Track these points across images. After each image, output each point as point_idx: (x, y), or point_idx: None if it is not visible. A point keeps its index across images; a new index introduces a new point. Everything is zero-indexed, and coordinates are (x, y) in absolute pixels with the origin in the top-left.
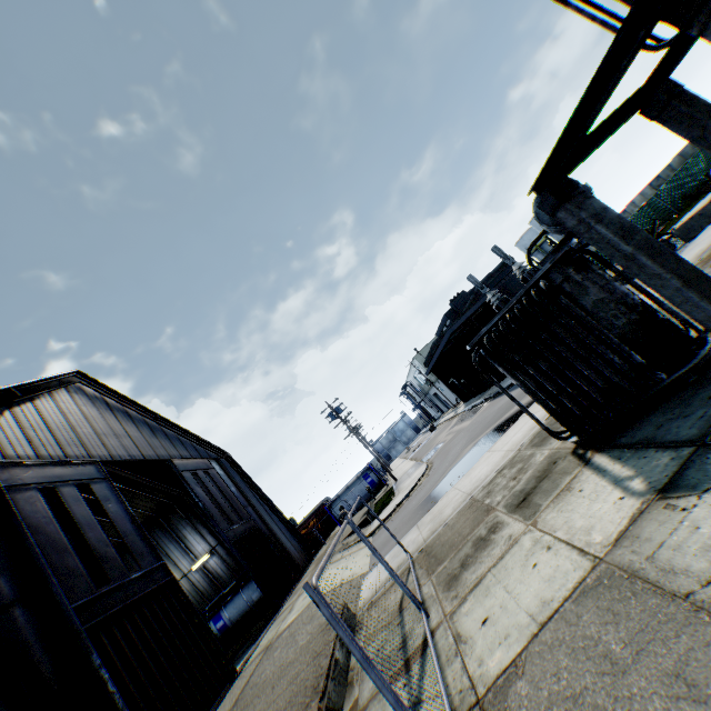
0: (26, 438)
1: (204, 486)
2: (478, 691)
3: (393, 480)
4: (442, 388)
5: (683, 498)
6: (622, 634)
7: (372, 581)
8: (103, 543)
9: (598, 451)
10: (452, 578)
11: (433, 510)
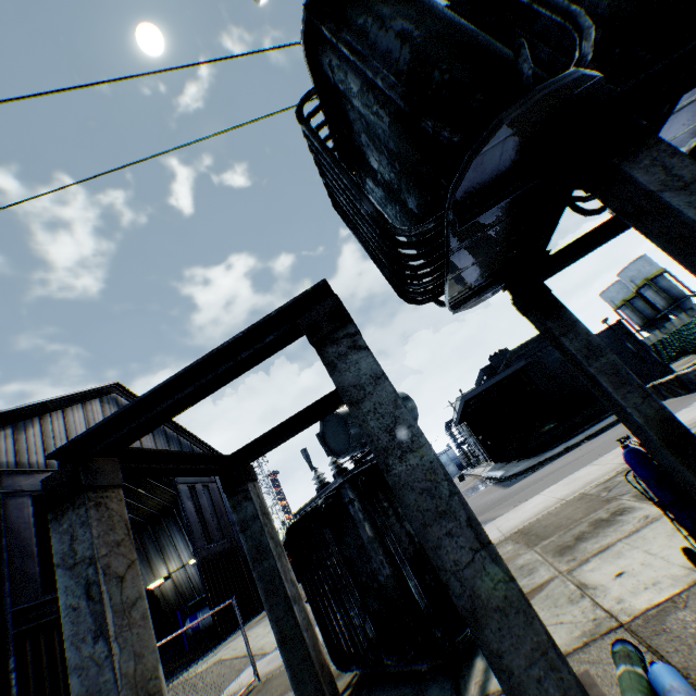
0: (43, 446)
1: (198, 499)
2: None
3: None
4: None
5: None
6: None
7: (241, 678)
8: None
9: None
10: None
11: None
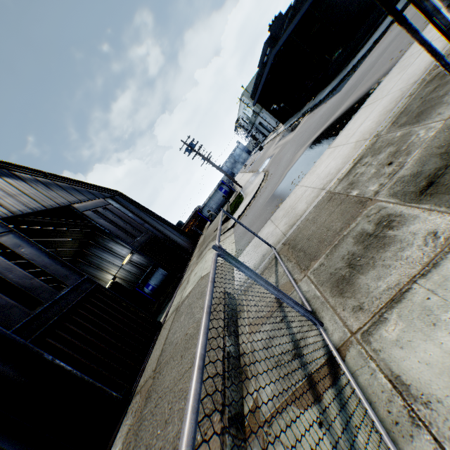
0: None
1: (106, 217)
2: None
3: (239, 188)
4: (265, 117)
5: None
6: None
7: None
8: (26, 279)
9: None
10: (341, 281)
11: (284, 206)
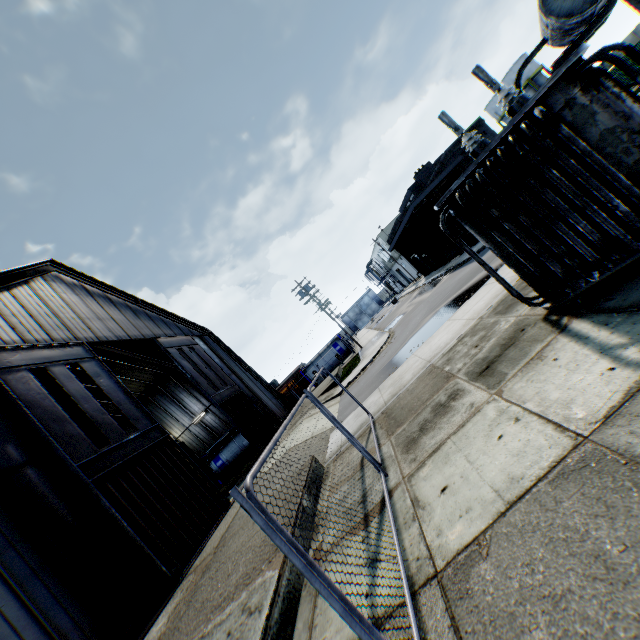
0: (8, 325)
1: (190, 359)
2: (436, 564)
3: (359, 347)
4: (404, 264)
5: None
6: (621, 535)
7: (338, 437)
8: (100, 412)
9: (576, 317)
10: (411, 441)
11: (394, 375)
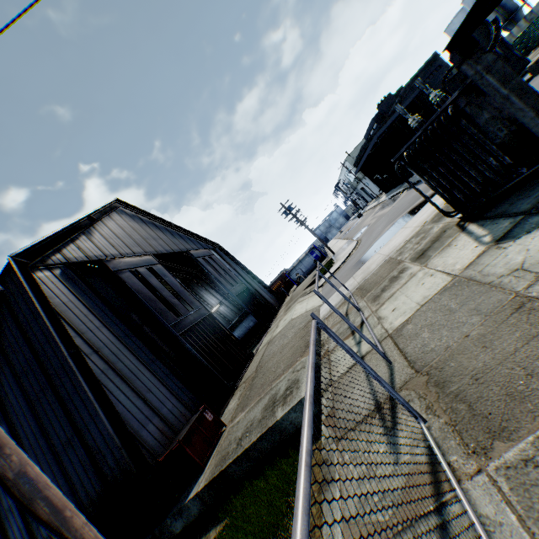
0: (110, 244)
1: (211, 265)
2: (389, 333)
3: (332, 254)
4: (368, 183)
5: (506, 243)
6: (457, 301)
7: (327, 307)
8: (171, 298)
9: (471, 222)
10: (376, 297)
11: (363, 267)
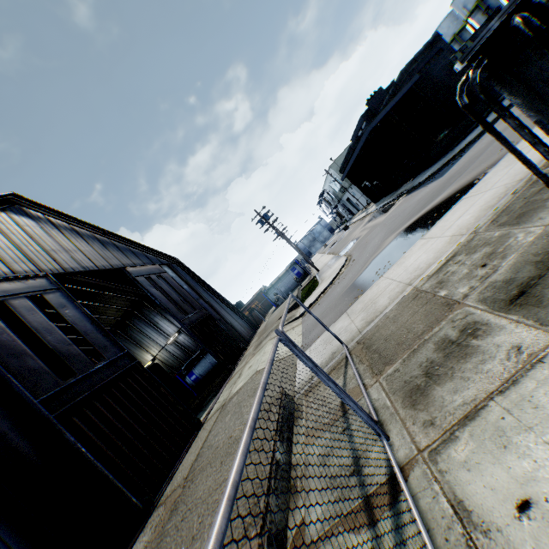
0: None
1: (159, 286)
2: None
3: (316, 271)
4: (354, 193)
5: None
6: None
7: None
8: (64, 344)
9: None
10: (415, 390)
11: (363, 299)
